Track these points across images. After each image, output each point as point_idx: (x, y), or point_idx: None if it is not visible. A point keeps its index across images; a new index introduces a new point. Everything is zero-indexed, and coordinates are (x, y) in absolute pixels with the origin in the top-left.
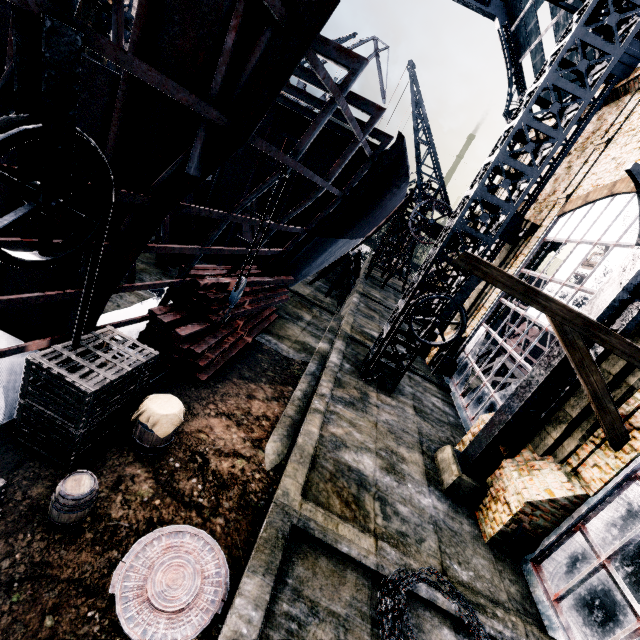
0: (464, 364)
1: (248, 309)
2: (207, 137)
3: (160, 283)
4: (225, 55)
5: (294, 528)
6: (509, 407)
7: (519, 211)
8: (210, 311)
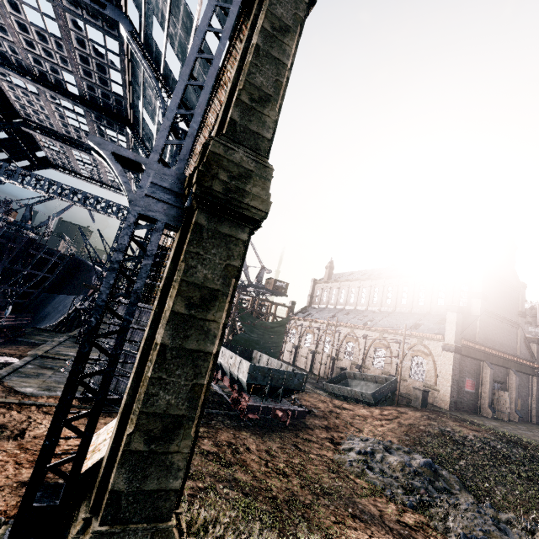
0: None
1: (11, 323)
2: (2, 269)
3: None
4: (7, 254)
5: (40, 356)
6: None
7: None
8: None
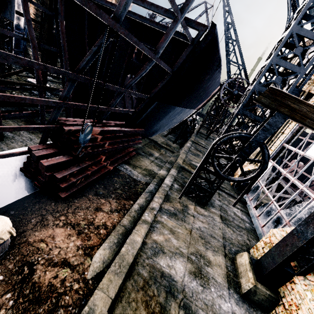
0: (256, 186)
1: (107, 148)
2: None
3: (25, 127)
4: None
5: None
6: (302, 233)
7: (298, 85)
8: (73, 148)
